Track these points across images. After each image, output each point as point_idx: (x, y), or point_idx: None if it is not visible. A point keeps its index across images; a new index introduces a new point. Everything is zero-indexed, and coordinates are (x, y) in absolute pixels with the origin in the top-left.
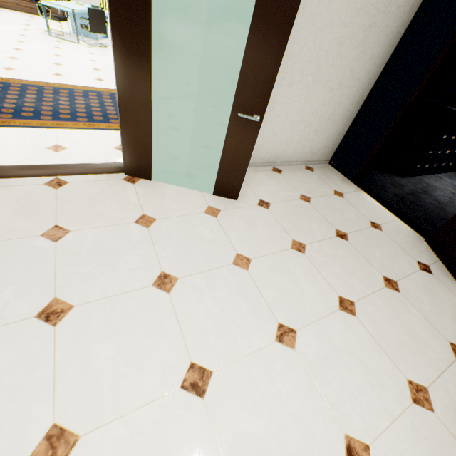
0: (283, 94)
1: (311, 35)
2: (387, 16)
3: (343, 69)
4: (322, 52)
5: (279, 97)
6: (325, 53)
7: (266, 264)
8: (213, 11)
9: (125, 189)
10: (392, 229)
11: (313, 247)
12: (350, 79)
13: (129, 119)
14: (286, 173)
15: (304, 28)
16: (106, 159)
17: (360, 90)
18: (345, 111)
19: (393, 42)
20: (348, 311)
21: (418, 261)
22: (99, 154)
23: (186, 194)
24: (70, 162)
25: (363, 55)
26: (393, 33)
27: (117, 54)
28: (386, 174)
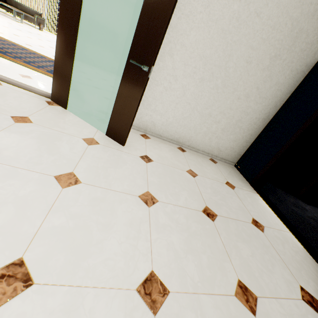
0: (195, 86)
1: (222, 46)
2: (291, 53)
3: (250, 84)
4: (231, 63)
5: (191, 87)
6: (234, 65)
7: (92, 194)
8: (142, 2)
9: (38, 104)
10: (278, 236)
11: (166, 207)
12: (257, 95)
13: (60, 54)
14: (189, 154)
15: (216, 39)
16: (50, 91)
17: (266, 108)
18: (252, 122)
19: (298, 78)
20: (149, 300)
21: (303, 287)
22: (50, 88)
23: (82, 125)
24: (22, 82)
25: (269, 79)
26: (298, 70)
27: (62, 4)
28: (290, 195)
